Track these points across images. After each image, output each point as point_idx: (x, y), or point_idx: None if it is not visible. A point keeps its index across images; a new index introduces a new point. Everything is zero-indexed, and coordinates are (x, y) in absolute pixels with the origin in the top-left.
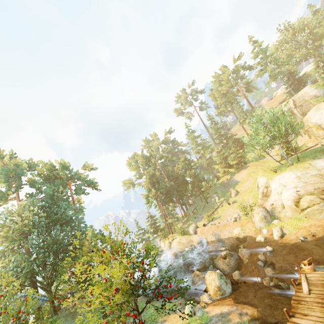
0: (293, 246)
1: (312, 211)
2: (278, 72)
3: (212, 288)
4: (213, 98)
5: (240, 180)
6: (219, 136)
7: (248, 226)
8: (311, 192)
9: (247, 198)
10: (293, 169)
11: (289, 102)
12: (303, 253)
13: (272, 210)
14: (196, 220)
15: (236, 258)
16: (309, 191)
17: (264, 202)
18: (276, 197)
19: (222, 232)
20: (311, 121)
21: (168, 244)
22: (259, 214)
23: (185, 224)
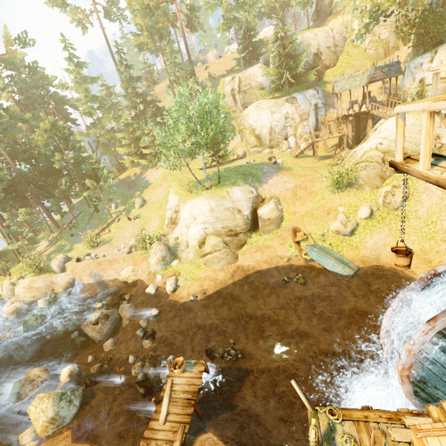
0: (182, 306)
1: (212, 259)
2: (234, 17)
3: (39, 425)
4: (129, 6)
5: (152, 183)
6: (132, 95)
7: (143, 265)
8: (219, 231)
9: (153, 216)
10: (209, 196)
11: (235, 79)
12: (189, 316)
13: (175, 247)
14: (74, 241)
15: (113, 320)
16: (217, 229)
17: (169, 231)
18: (183, 230)
19: (106, 272)
20: (248, 120)
21: (10, 286)
22: (158, 255)
23: (53, 244)
